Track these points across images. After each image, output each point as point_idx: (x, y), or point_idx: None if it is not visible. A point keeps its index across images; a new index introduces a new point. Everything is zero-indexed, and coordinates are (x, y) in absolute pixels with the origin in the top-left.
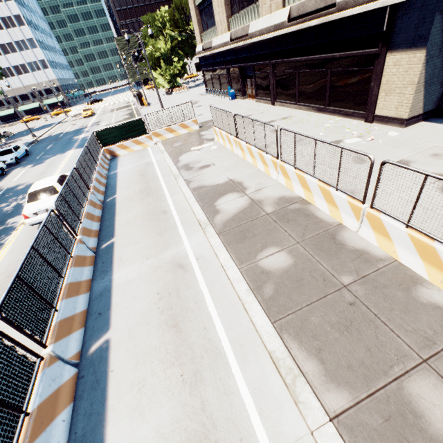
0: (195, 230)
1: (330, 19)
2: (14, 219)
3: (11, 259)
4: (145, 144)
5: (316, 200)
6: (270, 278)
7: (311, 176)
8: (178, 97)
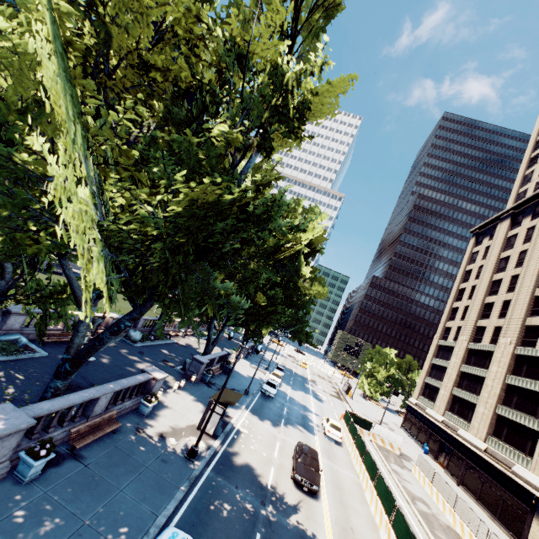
0: (404, 501)
1: (506, 472)
2: (309, 422)
3: (323, 443)
4: (364, 435)
5: (465, 538)
6: (438, 536)
7: (467, 525)
8: (374, 410)
